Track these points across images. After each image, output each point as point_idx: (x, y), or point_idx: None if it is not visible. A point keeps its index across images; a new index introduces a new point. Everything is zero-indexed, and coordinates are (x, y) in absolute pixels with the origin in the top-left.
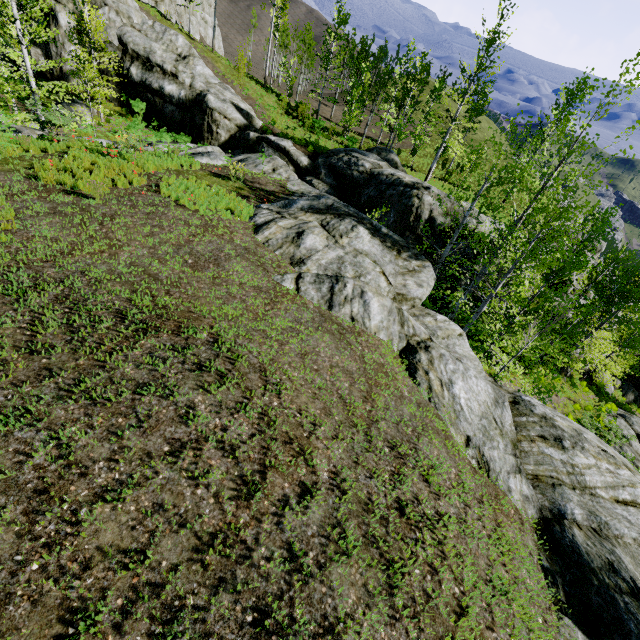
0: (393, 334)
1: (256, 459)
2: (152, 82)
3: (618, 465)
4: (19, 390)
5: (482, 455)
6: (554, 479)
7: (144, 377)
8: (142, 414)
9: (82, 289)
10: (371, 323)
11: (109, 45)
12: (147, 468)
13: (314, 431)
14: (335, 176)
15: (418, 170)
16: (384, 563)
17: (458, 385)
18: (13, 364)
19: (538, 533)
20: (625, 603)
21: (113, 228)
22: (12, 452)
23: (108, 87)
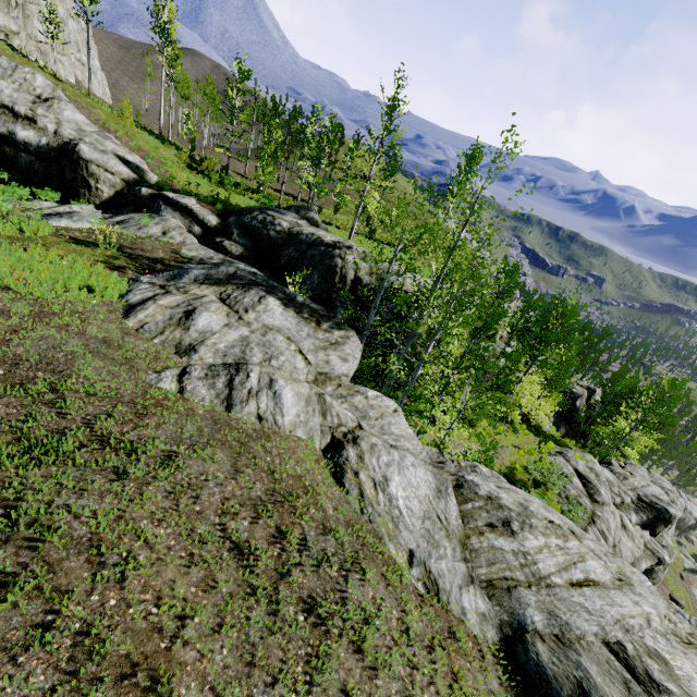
0: (313, 429)
1: None
2: None
3: (566, 536)
4: None
5: (429, 572)
6: (509, 580)
7: None
8: None
9: None
10: (285, 420)
11: None
12: None
13: (181, 631)
14: (250, 236)
15: (343, 227)
16: None
17: (394, 481)
18: None
19: (502, 663)
20: None
21: None
22: None
23: None
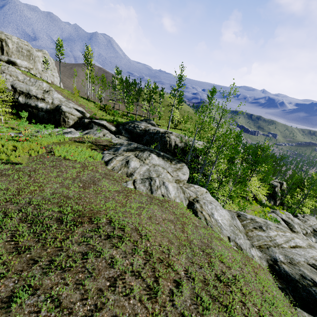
0: (182, 198)
1: (151, 275)
2: (31, 103)
3: (284, 231)
4: (21, 276)
5: (237, 243)
6: (266, 245)
7: (84, 249)
8: (90, 269)
9: (33, 212)
10: (171, 195)
11: (6, 89)
12: (102, 298)
13: (169, 253)
14: (129, 133)
15: (162, 125)
16: (224, 307)
17: (215, 214)
18: (12, 262)
19: (271, 272)
20: (314, 290)
21: (37, 177)
22: (27, 313)
23: (6, 107)
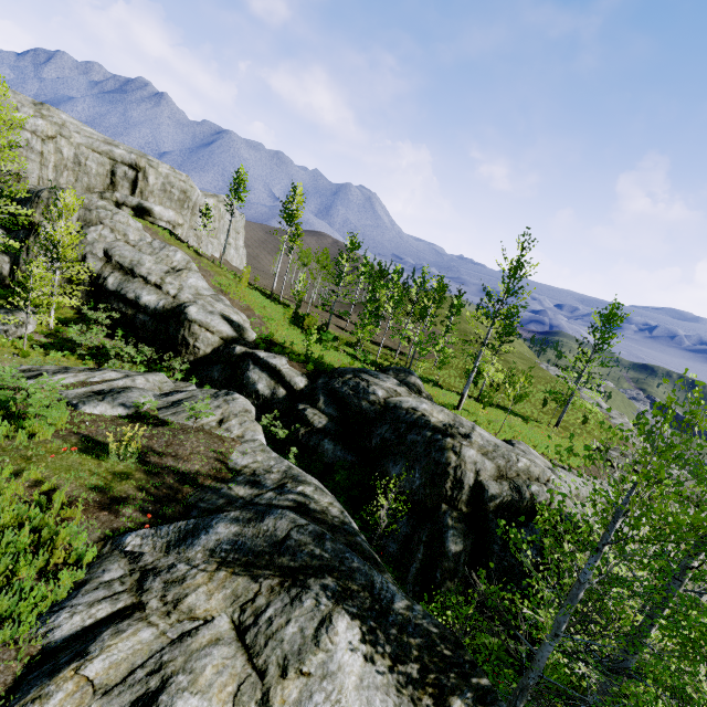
0: None
1: None
2: (128, 292)
3: None
4: None
5: None
6: None
7: None
8: None
9: None
10: None
11: (91, 256)
12: None
13: None
14: (338, 404)
15: (445, 385)
16: None
17: None
18: None
19: None
20: None
21: None
22: None
23: (71, 295)
